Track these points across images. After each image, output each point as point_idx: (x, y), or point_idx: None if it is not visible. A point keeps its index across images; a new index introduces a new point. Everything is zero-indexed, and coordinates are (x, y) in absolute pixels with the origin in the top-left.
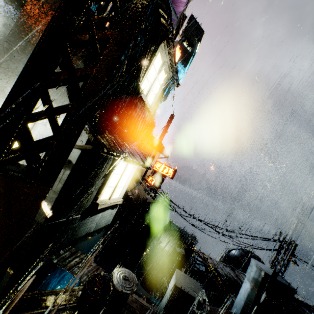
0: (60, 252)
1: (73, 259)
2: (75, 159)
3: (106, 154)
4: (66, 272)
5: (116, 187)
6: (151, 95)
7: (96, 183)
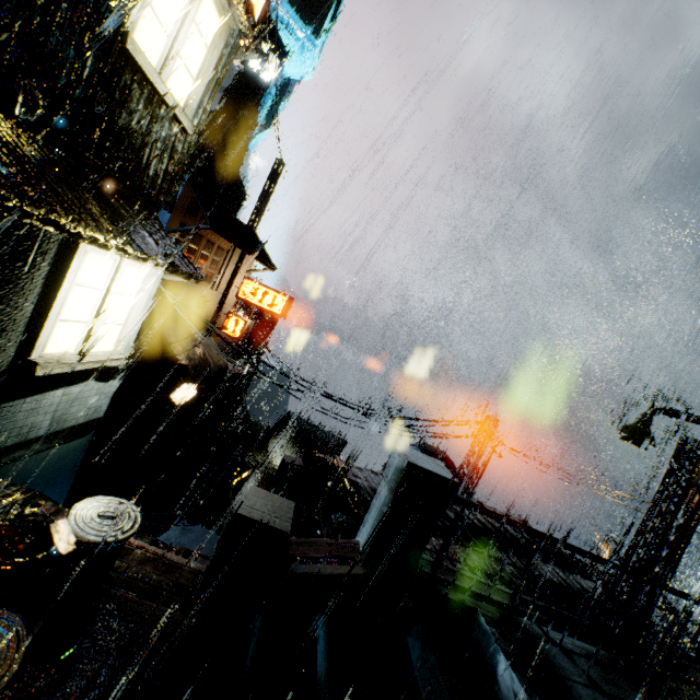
0: None
1: None
2: None
3: None
4: None
5: (95, 322)
6: (179, 72)
7: (14, 306)
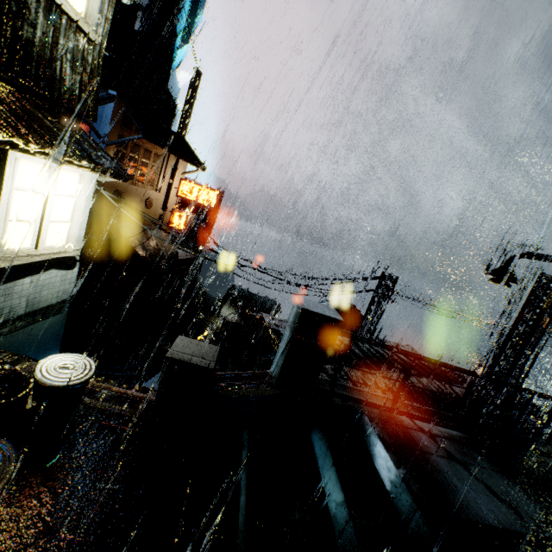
0: None
1: None
2: None
3: None
4: None
5: (43, 221)
6: None
7: None
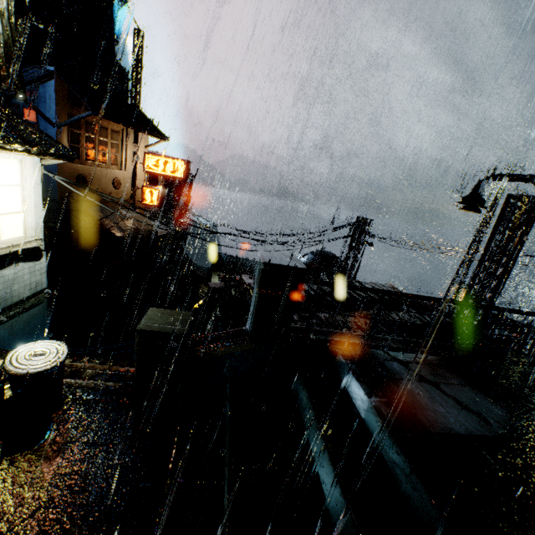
0: None
1: None
2: None
3: None
4: None
5: None
6: None
7: None
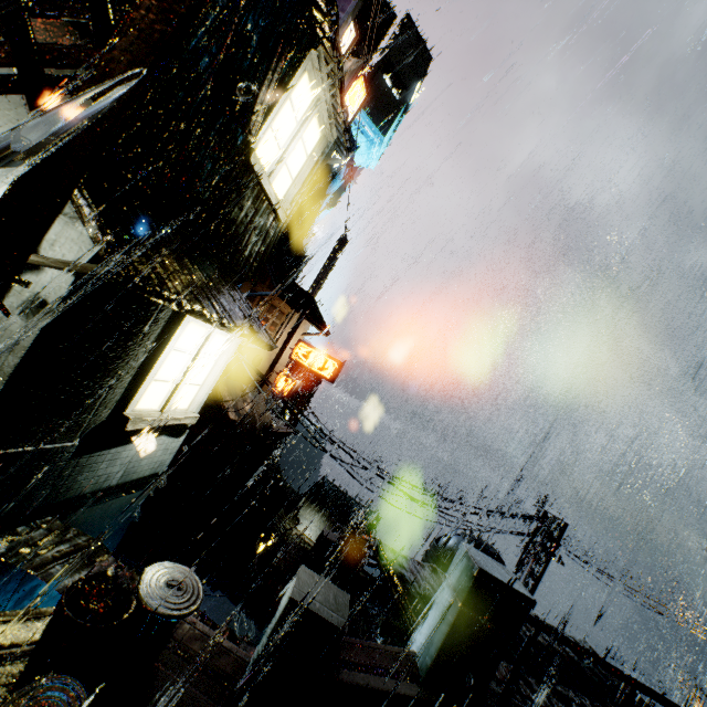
0: (19, 531)
1: (52, 546)
2: (58, 297)
3: (142, 293)
4: (40, 580)
5: (181, 383)
6: (283, 175)
7: (124, 367)
